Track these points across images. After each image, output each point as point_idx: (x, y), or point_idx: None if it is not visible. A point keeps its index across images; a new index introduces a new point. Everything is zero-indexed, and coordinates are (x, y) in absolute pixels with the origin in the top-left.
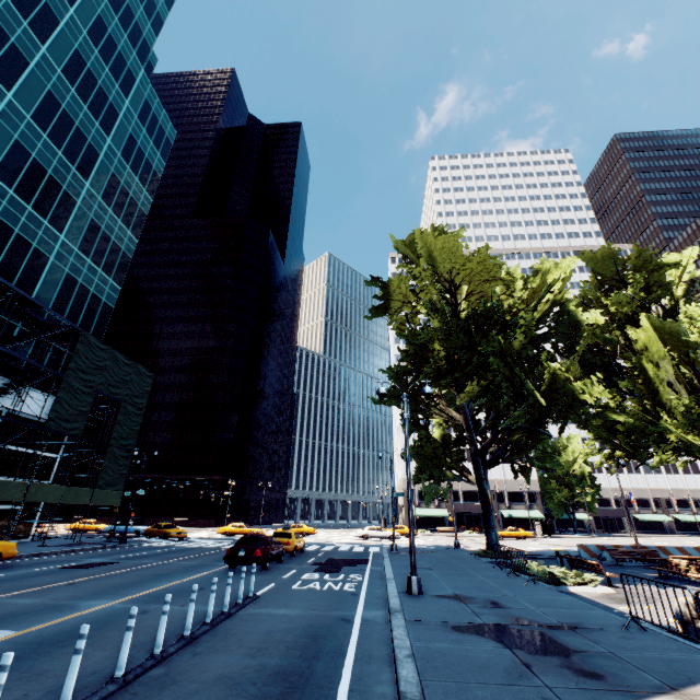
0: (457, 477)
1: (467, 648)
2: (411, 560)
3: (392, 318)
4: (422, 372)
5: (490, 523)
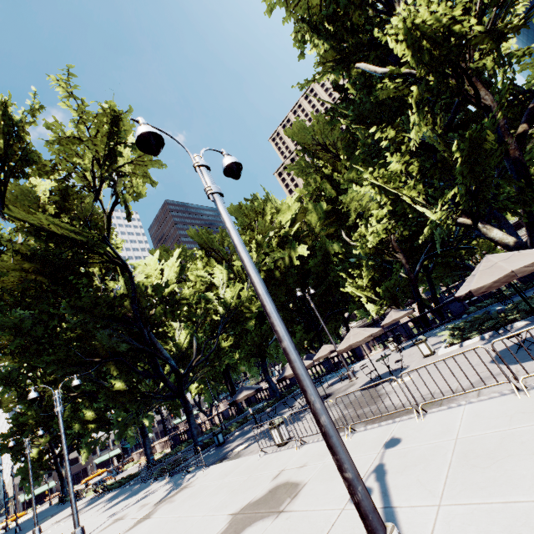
0: (47, 471)
1: (30, 528)
2: (17, 522)
3: (3, 409)
4: (23, 435)
5: (64, 485)
